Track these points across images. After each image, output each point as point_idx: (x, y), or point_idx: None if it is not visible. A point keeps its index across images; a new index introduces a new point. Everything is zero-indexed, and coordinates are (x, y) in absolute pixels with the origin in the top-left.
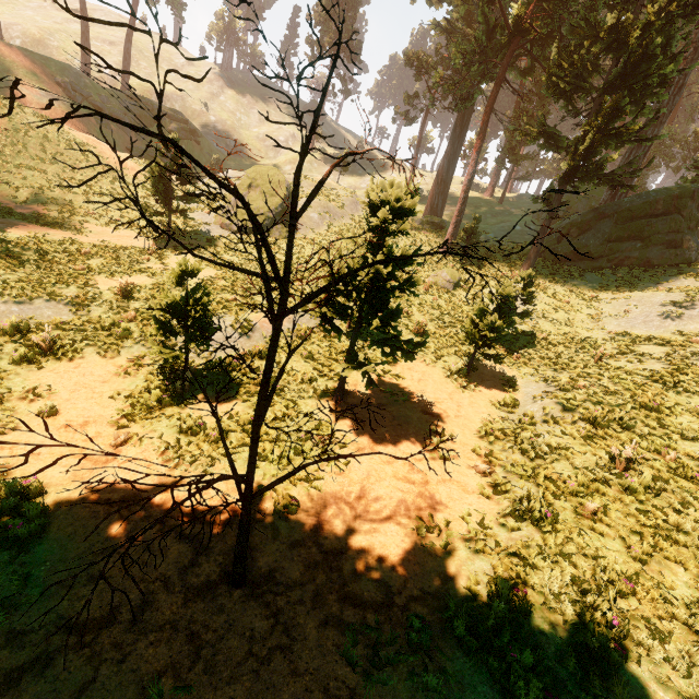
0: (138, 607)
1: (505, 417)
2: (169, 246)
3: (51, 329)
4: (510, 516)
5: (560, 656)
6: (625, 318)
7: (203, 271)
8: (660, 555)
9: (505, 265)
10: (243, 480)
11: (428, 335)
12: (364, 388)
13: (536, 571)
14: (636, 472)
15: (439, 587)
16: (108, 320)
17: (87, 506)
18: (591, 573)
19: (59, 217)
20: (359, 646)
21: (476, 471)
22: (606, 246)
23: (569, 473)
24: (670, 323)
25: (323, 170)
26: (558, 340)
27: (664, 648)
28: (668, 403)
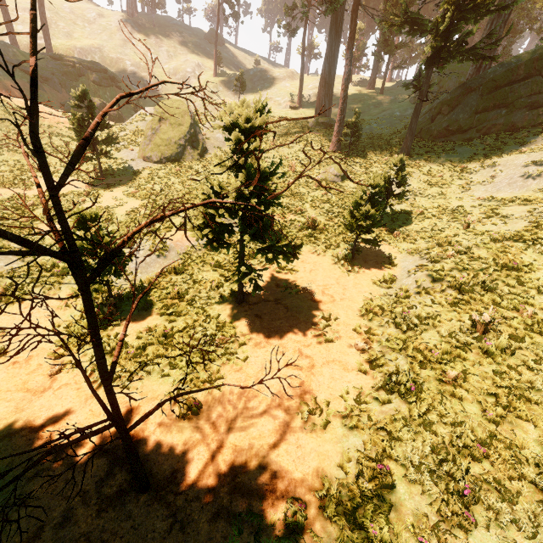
0: (59, 524)
1: (384, 293)
2: (104, 184)
3: (4, 278)
4: (382, 389)
5: (417, 526)
6: (491, 183)
7: (130, 203)
8: (512, 414)
9: (386, 151)
10: (95, 433)
11: (319, 228)
12: (263, 286)
13: (401, 443)
14: (495, 332)
15: (317, 466)
16: (49, 262)
17: (25, 435)
18: (449, 440)
19: (11, 177)
20: (244, 534)
21: (356, 349)
22: (474, 118)
23: (436, 341)
24: (531, 182)
25: (228, 92)
26: (433, 212)
27: (512, 509)
28: (527, 261)
